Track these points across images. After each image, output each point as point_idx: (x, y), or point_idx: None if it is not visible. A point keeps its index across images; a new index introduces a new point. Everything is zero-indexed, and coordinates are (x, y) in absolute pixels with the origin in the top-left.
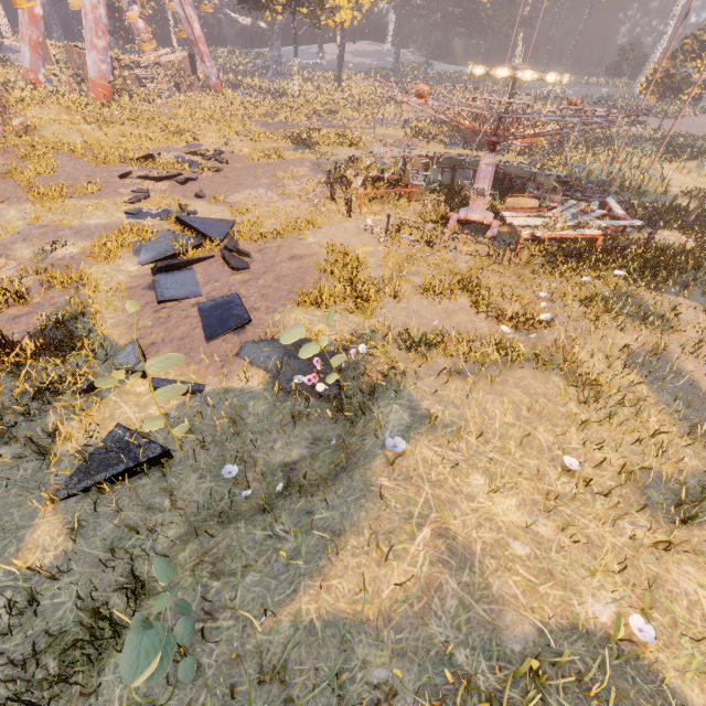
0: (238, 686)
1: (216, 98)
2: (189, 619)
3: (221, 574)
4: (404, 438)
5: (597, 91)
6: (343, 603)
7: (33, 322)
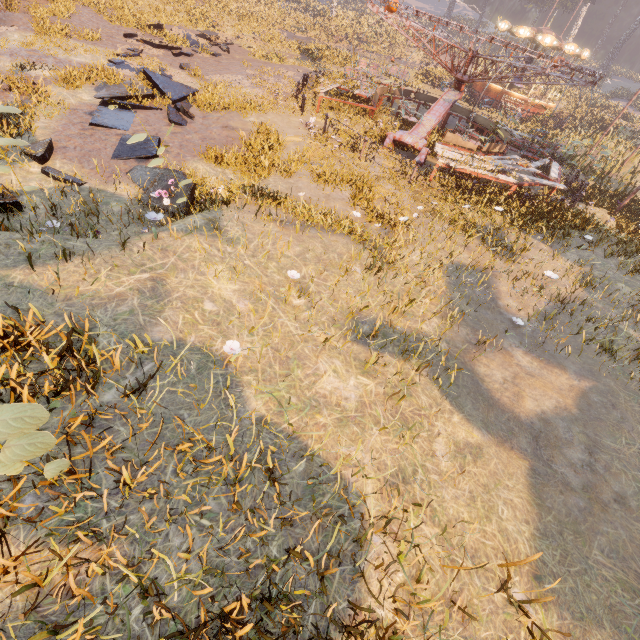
0: None
1: (258, 2)
2: None
3: None
4: (185, 232)
5: (637, 87)
6: (44, 283)
7: None
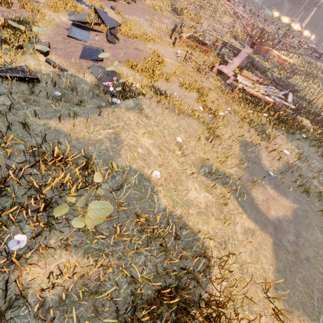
0: (14, 126)
1: None
2: (1, 91)
3: (27, 102)
4: (126, 109)
5: None
6: (65, 129)
7: (9, 16)
